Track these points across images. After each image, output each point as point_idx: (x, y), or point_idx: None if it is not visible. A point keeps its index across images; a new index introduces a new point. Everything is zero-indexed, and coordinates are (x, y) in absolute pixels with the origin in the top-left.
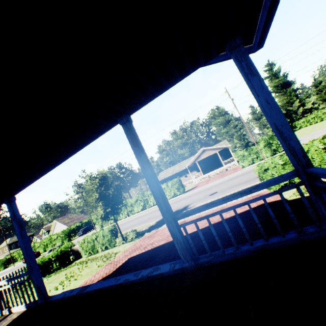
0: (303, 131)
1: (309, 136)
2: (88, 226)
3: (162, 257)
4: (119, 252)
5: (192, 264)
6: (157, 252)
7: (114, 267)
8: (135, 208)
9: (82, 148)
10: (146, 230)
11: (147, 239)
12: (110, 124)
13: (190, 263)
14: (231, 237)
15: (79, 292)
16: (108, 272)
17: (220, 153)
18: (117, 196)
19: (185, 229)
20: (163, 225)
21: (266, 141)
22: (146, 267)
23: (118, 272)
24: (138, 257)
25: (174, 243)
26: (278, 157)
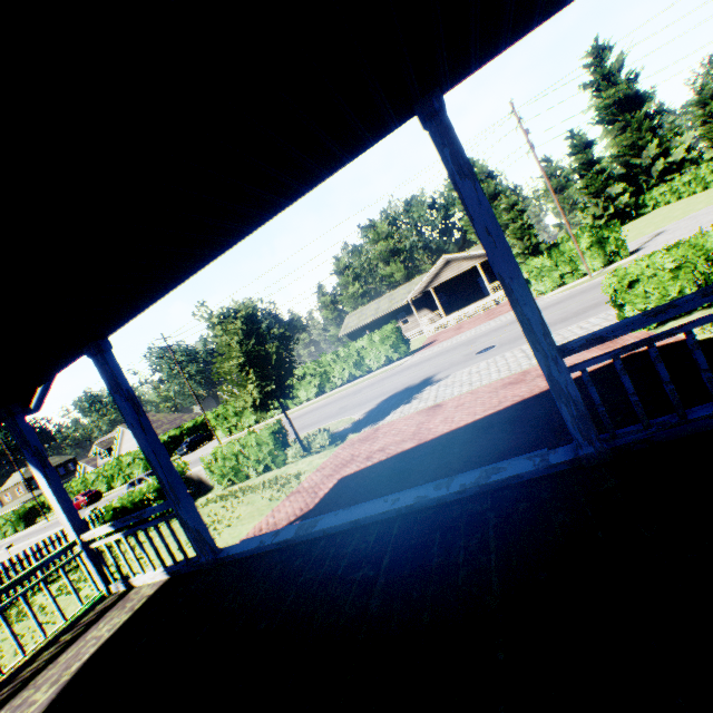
0: (664, 214)
1: (687, 222)
2: (199, 435)
3: (432, 468)
4: (306, 473)
5: (603, 449)
6: (408, 461)
7: (313, 497)
8: (302, 392)
9: (295, 200)
10: (350, 429)
11: (363, 444)
12: (392, 119)
13: (599, 446)
14: (709, 382)
15: (300, 532)
16: (304, 507)
17: (483, 268)
18: (284, 359)
19: (586, 374)
20: (387, 417)
21: (594, 235)
22: (402, 487)
23: (334, 504)
24: (365, 475)
25: (560, 408)
26: (664, 252)
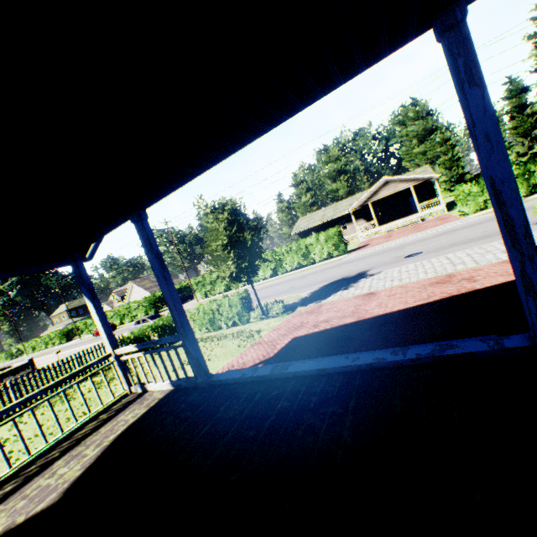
0: None
1: None
2: (183, 295)
3: (372, 340)
4: (264, 331)
5: None
6: (350, 332)
7: (272, 349)
8: (260, 273)
9: (308, 105)
10: (298, 303)
11: (310, 315)
12: (412, 29)
13: None
14: None
15: (275, 371)
16: (266, 355)
17: (414, 190)
18: (256, 245)
19: None
20: (329, 298)
21: (521, 168)
22: (347, 351)
23: (289, 355)
24: (314, 338)
25: (527, 300)
26: None
